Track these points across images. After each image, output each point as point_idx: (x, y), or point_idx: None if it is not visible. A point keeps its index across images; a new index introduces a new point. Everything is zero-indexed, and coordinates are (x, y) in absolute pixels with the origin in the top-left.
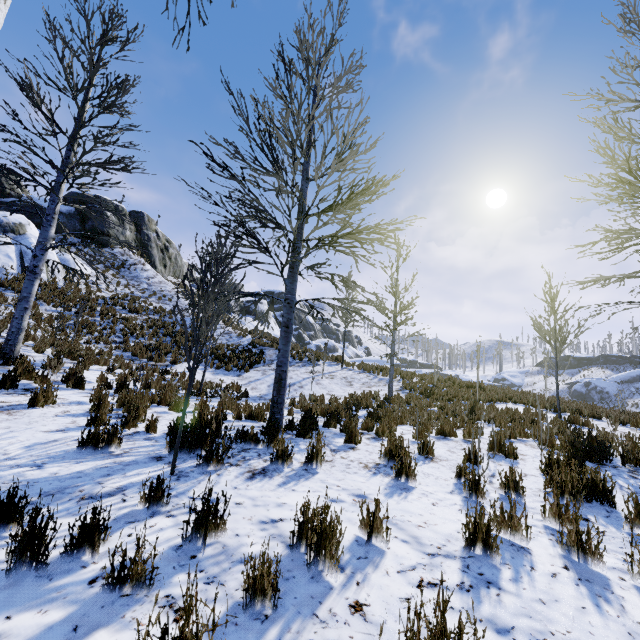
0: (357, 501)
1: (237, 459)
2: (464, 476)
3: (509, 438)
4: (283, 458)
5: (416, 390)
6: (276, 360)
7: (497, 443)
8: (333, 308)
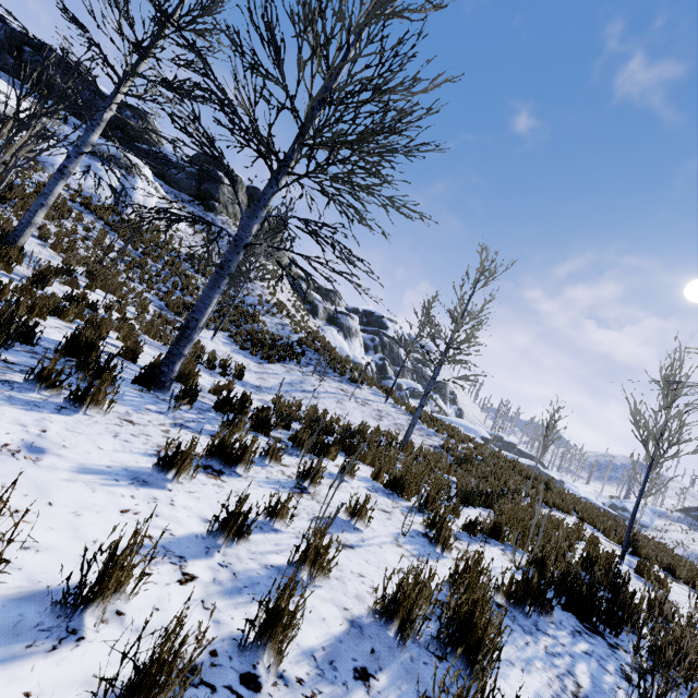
0: (6, 447)
1: (11, 366)
2: (277, 517)
3: (490, 536)
4: (44, 380)
5: (454, 454)
6: (313, 365)
7: (438, 523)
8: (305, 273)
